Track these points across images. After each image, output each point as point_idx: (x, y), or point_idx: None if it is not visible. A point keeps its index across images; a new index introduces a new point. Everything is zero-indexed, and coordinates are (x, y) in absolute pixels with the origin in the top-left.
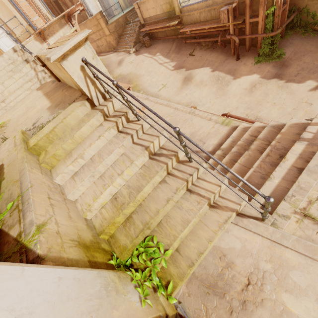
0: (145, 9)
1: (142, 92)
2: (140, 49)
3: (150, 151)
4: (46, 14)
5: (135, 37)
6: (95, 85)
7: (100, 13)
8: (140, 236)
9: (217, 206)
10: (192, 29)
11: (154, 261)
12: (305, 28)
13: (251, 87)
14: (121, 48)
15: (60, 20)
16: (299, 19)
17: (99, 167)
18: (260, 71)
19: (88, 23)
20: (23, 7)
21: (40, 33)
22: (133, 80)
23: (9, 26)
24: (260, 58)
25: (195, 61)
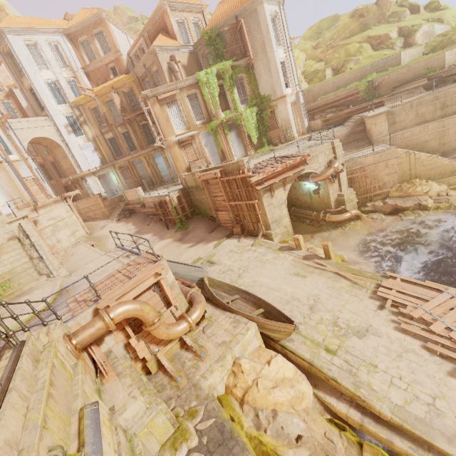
0: (128, 196)
1: (103, 247)
2: (122, 219)
3: (31, 257)
4: (50, 194)
5: (121, 211)
6: (24, 232)
7: (98, 194)
8: (4, 282)
9: (43, 274)
10: (146, 210)
11: (2, 288)
12: (203, 215)
13: (165, 246)
14: (111, 217)
15: (57, 199)
16: (199, 211)
17: (4, 261)
18: (175, 236)
19: (89, 199)
20: (33, 190)
21: (35, 206)
22: (103, 240)
23: (15, 200)
24: (177, 229)
25: (148, 229)
